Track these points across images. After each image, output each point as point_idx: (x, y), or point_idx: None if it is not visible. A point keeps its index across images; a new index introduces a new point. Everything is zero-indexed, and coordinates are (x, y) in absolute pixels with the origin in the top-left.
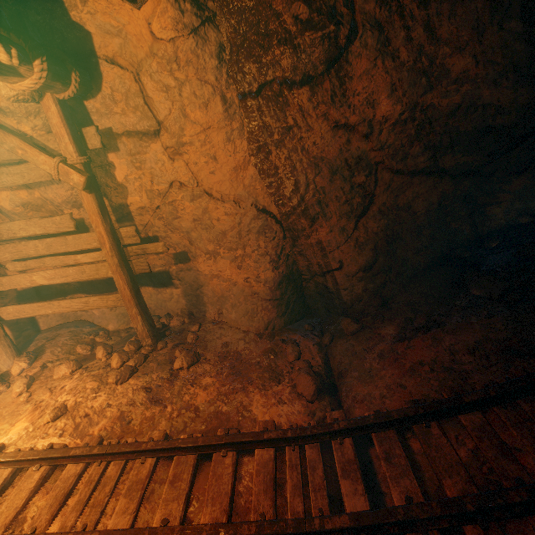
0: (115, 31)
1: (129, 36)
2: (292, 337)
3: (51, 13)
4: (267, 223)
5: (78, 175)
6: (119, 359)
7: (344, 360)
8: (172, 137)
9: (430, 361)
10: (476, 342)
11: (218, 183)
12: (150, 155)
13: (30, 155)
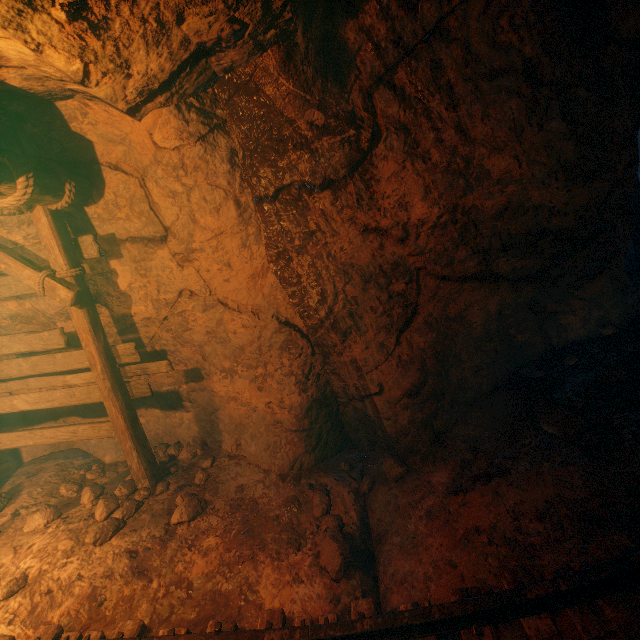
0: (119, 139)
1: (134, 144)
2: (323, 480)
3: (49, 126)
4: (292, 338)
5: (65, 291)
6: (105, 508)
7: (385, 517)
8: (181, 243)
9: (488, 527)
10: (547, 502)
11: (234, 292)
12: (157, 261)
13: (14, 270)
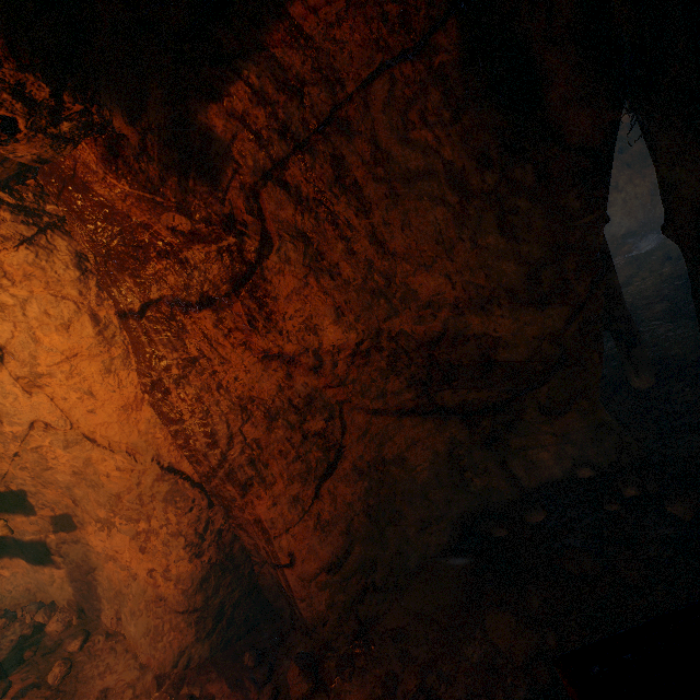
0: None
1: None
2: (212, 689)
3: None
4: (178, 487)
5: None
6: None
7: None
8: (23, 365)
9: None
10: None
11: (103, 425)
12: None
13: None
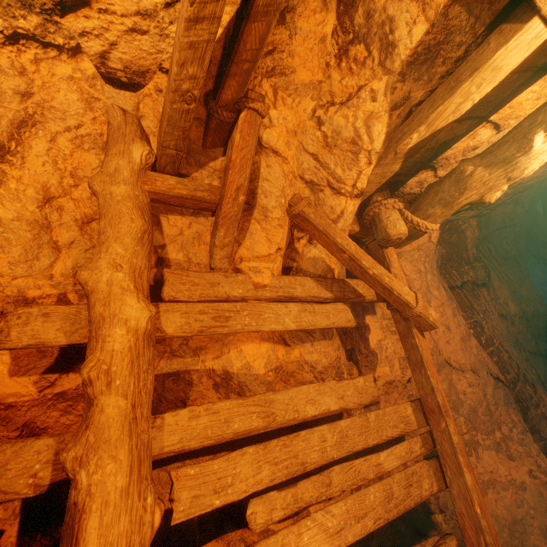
0: None
1: None
2: None
3: None
4: (506, 392)
5: (433, 311)
6: None
7: None
8: None
9: None
10: None
11: (453, 352)
12: None
13: (395, 284)
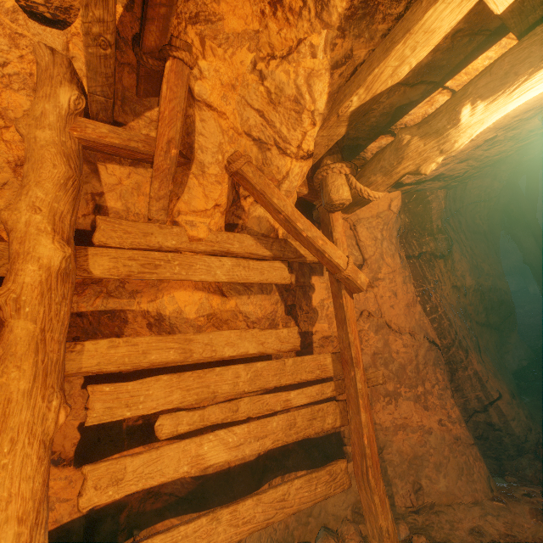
0: None
1: None
2: (525, 489)
3: None
4: (438, 354)
5: (364, 275)
6: None
7: None
8: (370, 272)
9: None
10: None
11: (395, 316)
12: None
13: (328, 247)
